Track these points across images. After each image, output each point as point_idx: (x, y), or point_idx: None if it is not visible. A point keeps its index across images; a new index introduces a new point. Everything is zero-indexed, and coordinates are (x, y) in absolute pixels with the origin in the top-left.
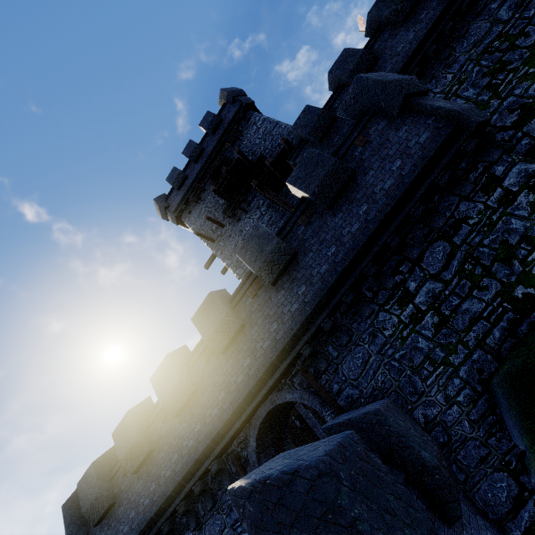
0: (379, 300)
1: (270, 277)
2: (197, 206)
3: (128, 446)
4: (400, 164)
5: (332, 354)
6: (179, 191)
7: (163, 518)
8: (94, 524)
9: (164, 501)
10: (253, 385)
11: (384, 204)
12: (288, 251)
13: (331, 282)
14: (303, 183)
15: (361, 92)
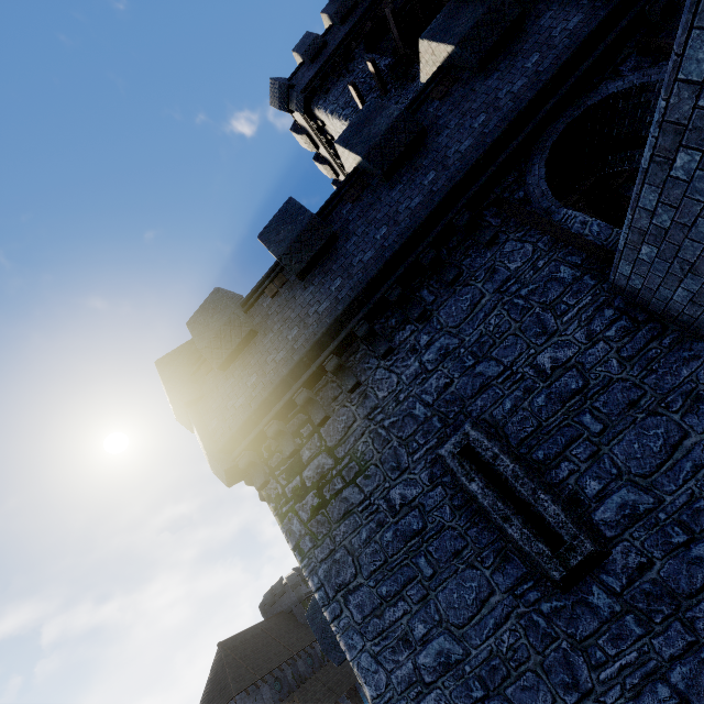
0: None
1: None
2: (340, 81)
3: (294, 233)
4: None
5: None
6: (312, 65)
7: (359, 314)
8: (219, 363)
9: (363, 287)
10: (551, 76)
11: None
12: None
13: None
14: None
15: None
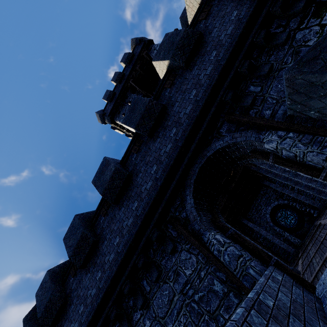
0: (292, 27)
1: (183, 58)
2: (123, 107)
3: (75, 242)
4: None
5: (255, 91)
6: (111, 103)
7: (109, 303)
8: None
9: (109, 283)
10: (182, 144)
11: None
12: (195, 32)
13: (240, 30)
14: None
15: None
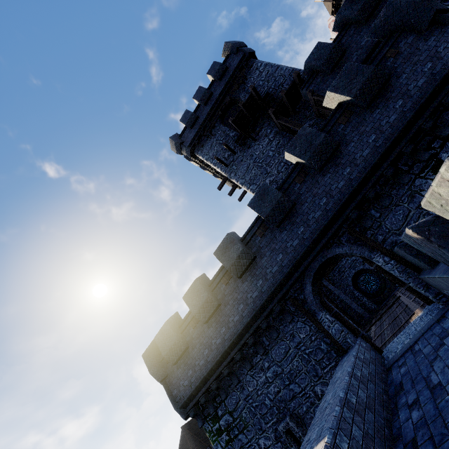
0: (415, 171)
1: (319, 164)
2: (209, 140)
3: (200, 303)
4: (431, 65)
5: (374, 215)
6: (191, 130)
7: (235, 350)
8: (173, 363)
9: (235, 337)
10: (309, 244)
11: (419, 97)
12: (334, 142)
13: (374, 161)
14: (345, 89)
15: (392, 14)
